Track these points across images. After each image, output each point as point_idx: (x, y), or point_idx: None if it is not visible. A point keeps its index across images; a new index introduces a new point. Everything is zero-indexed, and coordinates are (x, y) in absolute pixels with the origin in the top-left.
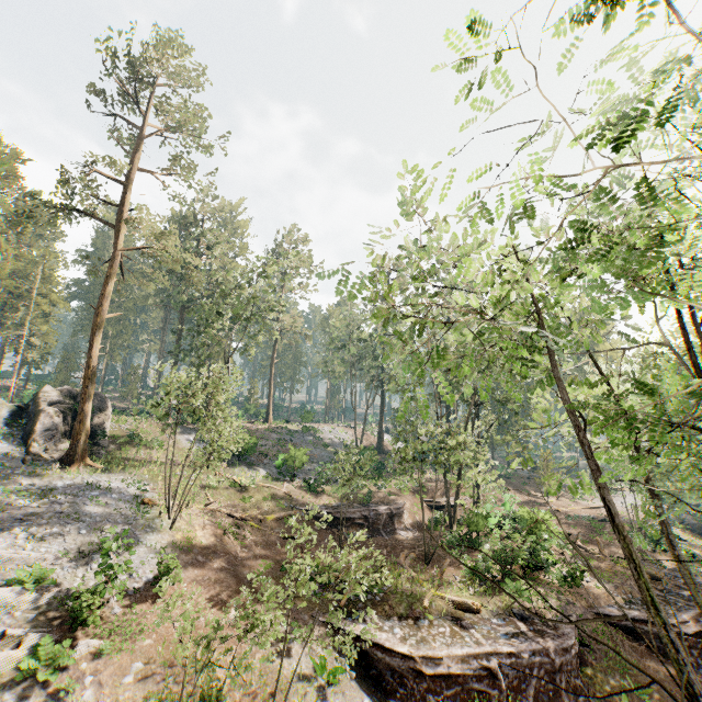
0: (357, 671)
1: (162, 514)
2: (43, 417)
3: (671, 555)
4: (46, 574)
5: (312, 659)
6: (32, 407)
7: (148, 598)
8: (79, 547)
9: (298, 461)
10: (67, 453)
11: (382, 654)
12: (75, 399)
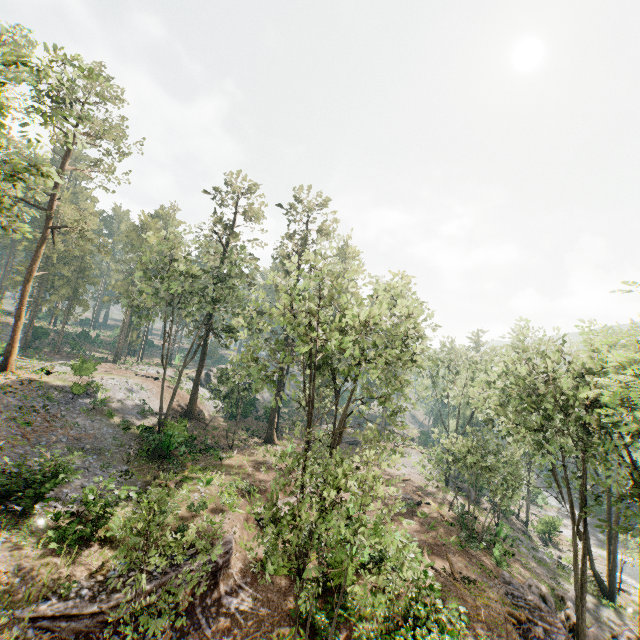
0: None
1: None
2: None
3: (484, 548)
4: None
5: None
6: None
7: None
8: None
9: (47, 476)
10: None
11: None
12: None
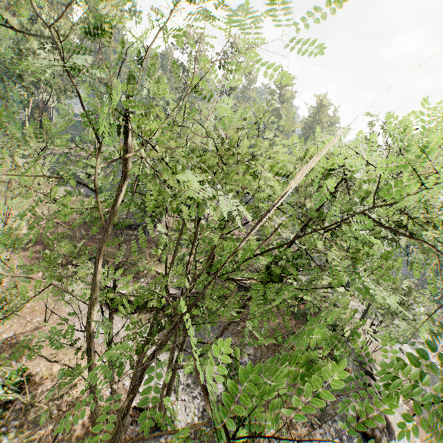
0: None
1: None
2: None
3: None
4: None
5: None
6: None
7: None
8: None
9: (104, 187)
10: None
11: None
12: None
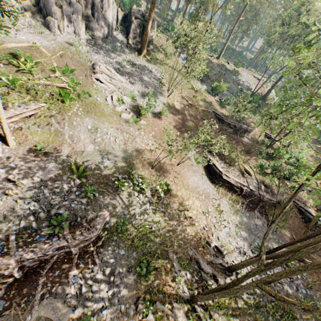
0: (204, 166)
1: (166, 90)
2: (133, 26)
3: None
4: (134, 97)
5: (194, 156)
6: (129, 17)
7: (157, 117)
8: (142, 91)
9: (222, 89)
10: (139, 48)
11: (214, 167)
12: (143, 18)
